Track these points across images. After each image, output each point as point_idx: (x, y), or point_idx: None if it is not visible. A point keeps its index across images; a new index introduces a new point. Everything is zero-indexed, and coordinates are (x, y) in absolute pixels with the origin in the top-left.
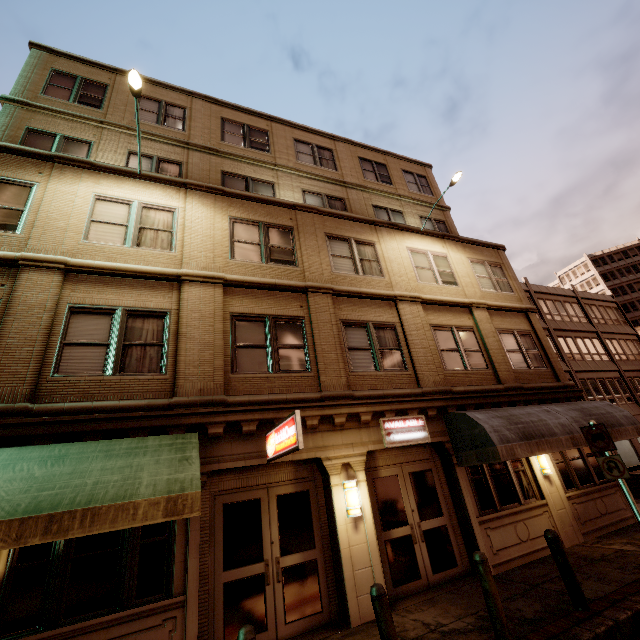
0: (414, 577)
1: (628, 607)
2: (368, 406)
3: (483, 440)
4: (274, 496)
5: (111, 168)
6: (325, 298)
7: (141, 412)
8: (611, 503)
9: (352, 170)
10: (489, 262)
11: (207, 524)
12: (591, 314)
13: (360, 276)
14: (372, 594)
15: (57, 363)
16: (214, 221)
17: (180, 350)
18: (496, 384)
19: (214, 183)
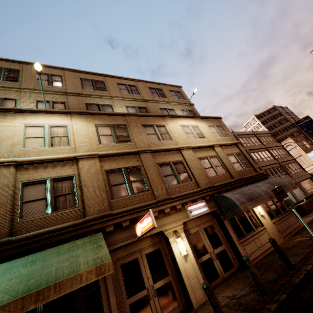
0: (217, 277)
1: (310, 263)
2: (179, 201)
3: (233, 205)
4: (144, 255)
5: (30, 110)
6: (148, 154)
7: (70, 228)
8: (290, 221)
9: (147, 93)
10: (216, 125)
11: (114, 277)
12: (262, 140)
13: (161, 141)
14: (204, 287)
15: (20, 213)
16: (87, 127)
17: (84, 193)
18: (232, 179)
19: (83, 109)
